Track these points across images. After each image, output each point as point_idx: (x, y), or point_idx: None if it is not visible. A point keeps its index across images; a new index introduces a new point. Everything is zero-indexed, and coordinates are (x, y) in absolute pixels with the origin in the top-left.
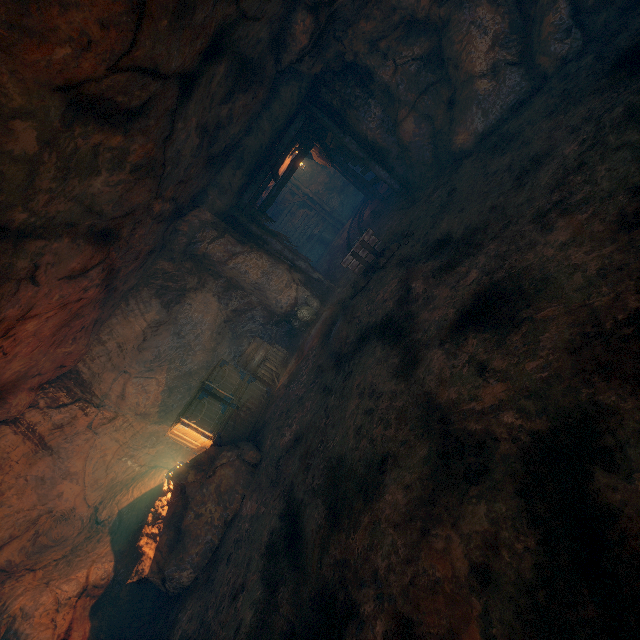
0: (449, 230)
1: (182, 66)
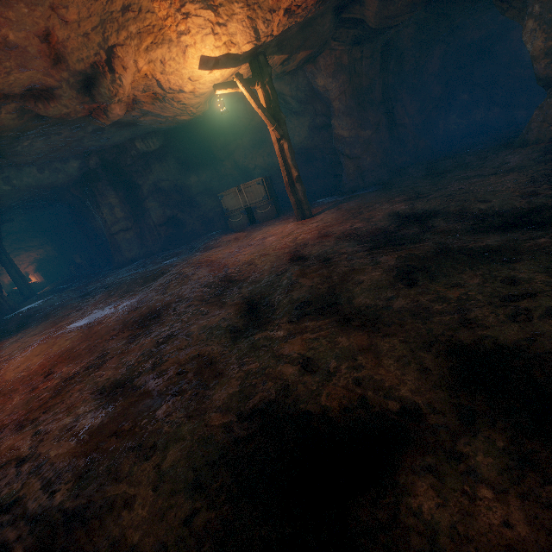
0: None
1: None
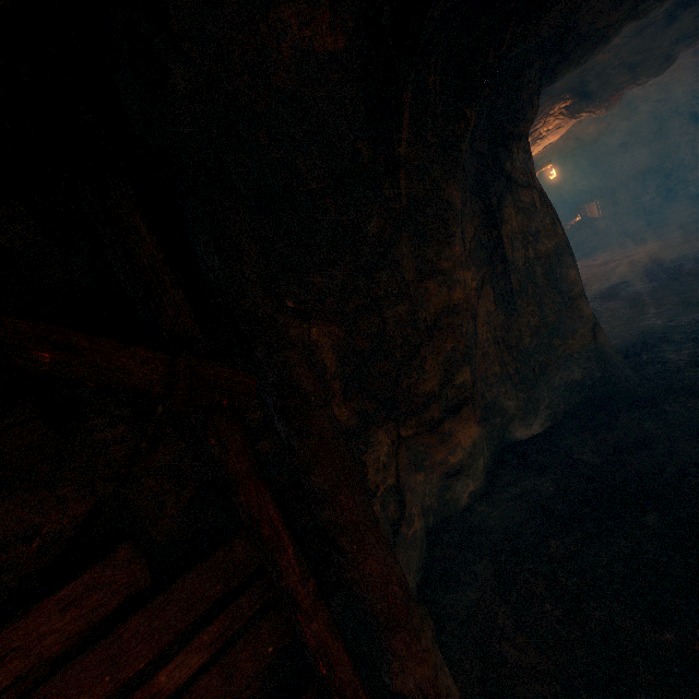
0: None
1: None
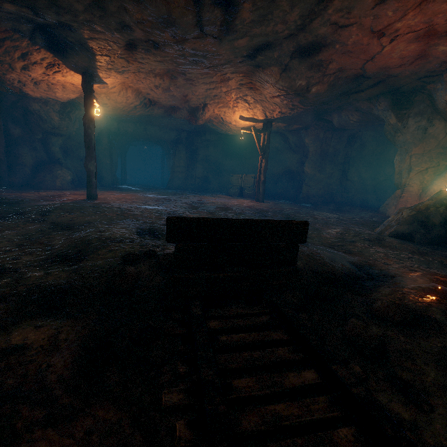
0: (127, 233)
1: (188, 1)
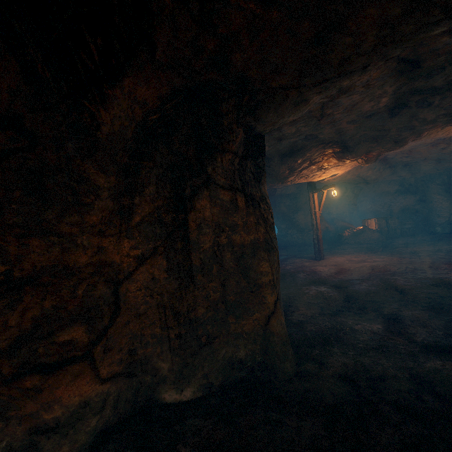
0: None
1: None
